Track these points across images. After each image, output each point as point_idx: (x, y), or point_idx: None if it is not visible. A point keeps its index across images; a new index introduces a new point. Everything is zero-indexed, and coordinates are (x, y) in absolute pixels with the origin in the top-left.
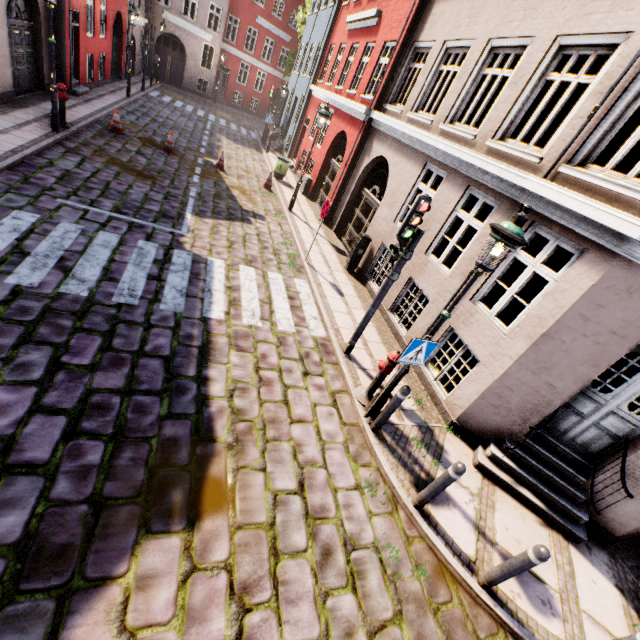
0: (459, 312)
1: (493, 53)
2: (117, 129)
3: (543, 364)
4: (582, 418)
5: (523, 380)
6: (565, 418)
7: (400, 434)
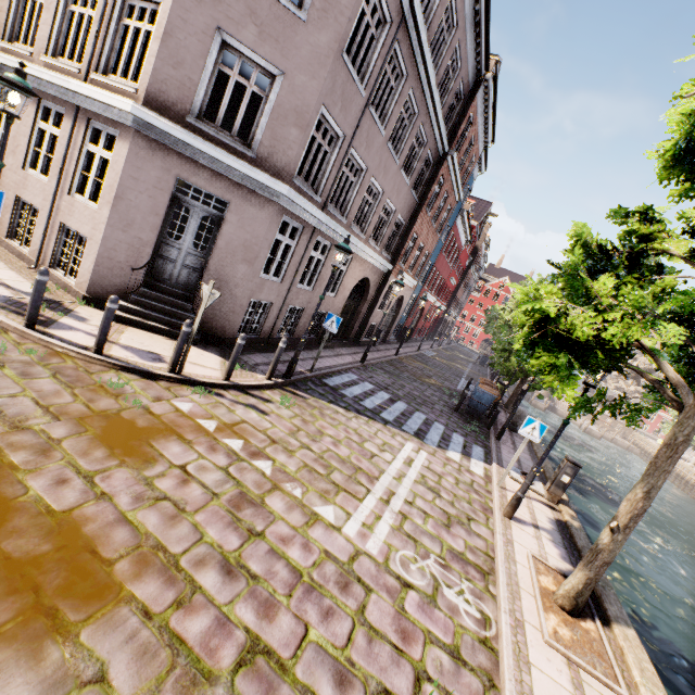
0: (64, 208)
1: None
2: None
3: (127, 222)
4: (176, 264)
5: (120, 239)
6: (167, 268)
7: (16, 302)
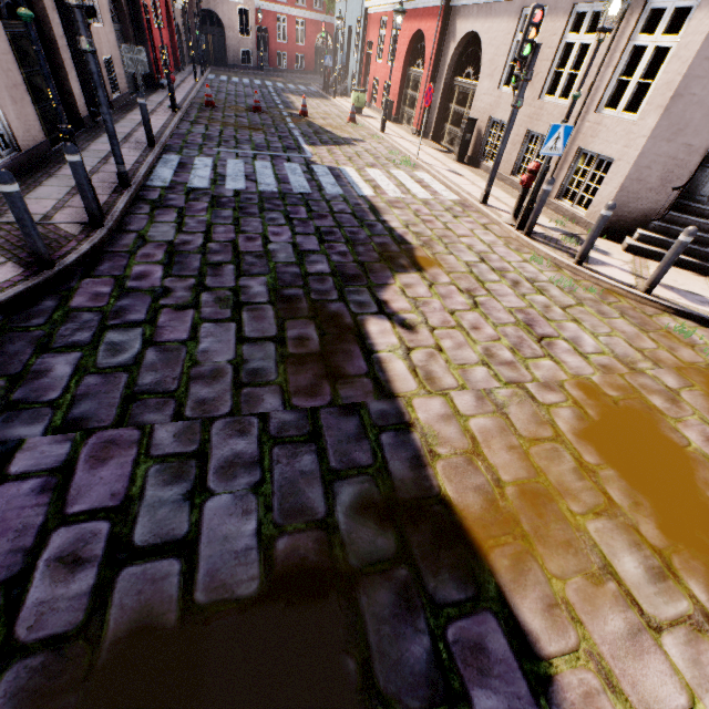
0: (585, 130)
1: None
2: (211, 103)
3: (677, 127)
4: None
5: (659, 153)
6: (708, 180)
7: (550, 238)
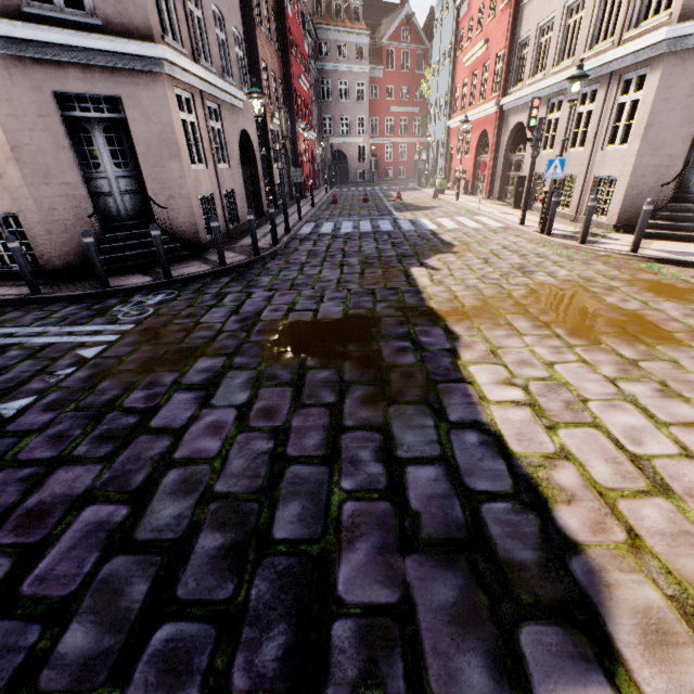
0: (597, 163)
1: (570, 10)
2: (335, 201)
3: (655, 145)
4: None
5: (648, 165)
6: None
7: (568, 236)
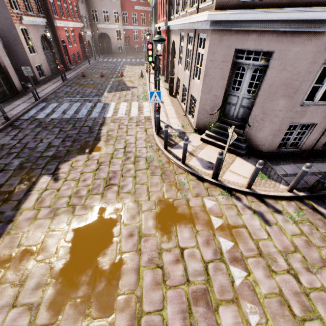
0: (191, 86)
1: None
2: (83, 75)
3: (209, 88)
4: (236, 106)
5: (206, 98)
6: (231, 109)
7: (169, 135)
